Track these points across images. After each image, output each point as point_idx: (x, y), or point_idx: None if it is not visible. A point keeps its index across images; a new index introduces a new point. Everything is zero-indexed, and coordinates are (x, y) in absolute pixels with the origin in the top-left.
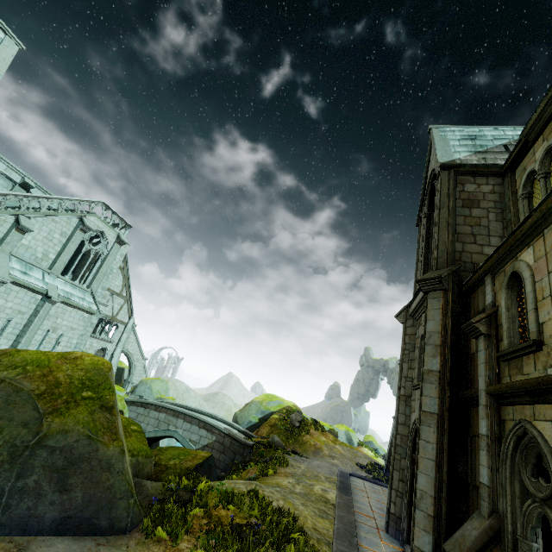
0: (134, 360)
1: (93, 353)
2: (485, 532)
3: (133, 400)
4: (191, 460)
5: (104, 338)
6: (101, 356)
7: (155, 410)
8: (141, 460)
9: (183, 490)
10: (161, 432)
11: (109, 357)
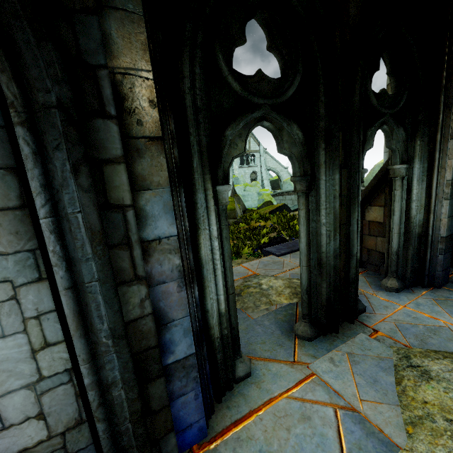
0: (278, 171)
1: (249, 176)
2: (374, 177)
3: (274, 194)
4: (270, 209)
5: (250, 165)
6: (255, 177)
7: (288, 195)
8: (228, 212)
9: (241, 219)
10: (296, 206)
11: (260, 175)
